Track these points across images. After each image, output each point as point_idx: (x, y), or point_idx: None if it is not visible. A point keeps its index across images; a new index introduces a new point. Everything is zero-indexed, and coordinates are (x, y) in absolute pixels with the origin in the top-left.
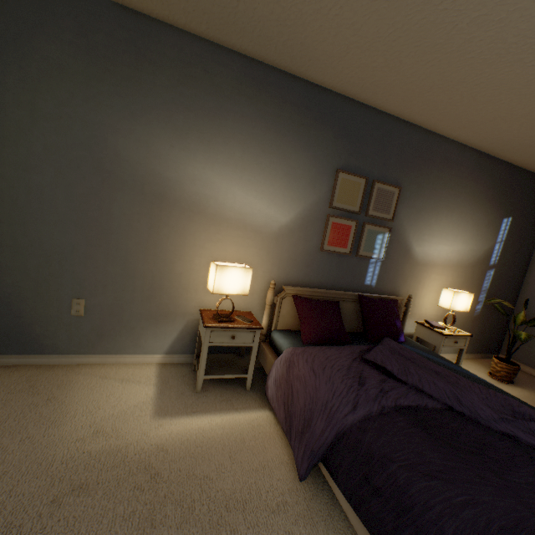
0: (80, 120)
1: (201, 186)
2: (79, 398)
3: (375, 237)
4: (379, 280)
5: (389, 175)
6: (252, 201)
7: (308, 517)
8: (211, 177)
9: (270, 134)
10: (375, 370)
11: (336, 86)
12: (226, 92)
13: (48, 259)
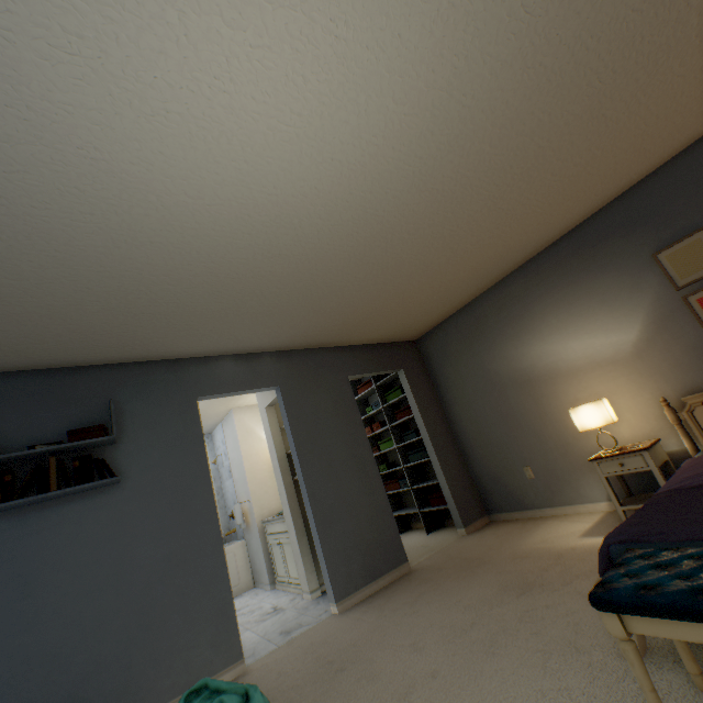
0: (475, 368)
1: (545, 359)
2: (541, 529)
3: None
4: None
5: None
6: (588, 342)
7: None
8: (547, 349)
9: (565, 290)
10: None
11: (584, 216)
12: (521, 295)
13: (500, 446)
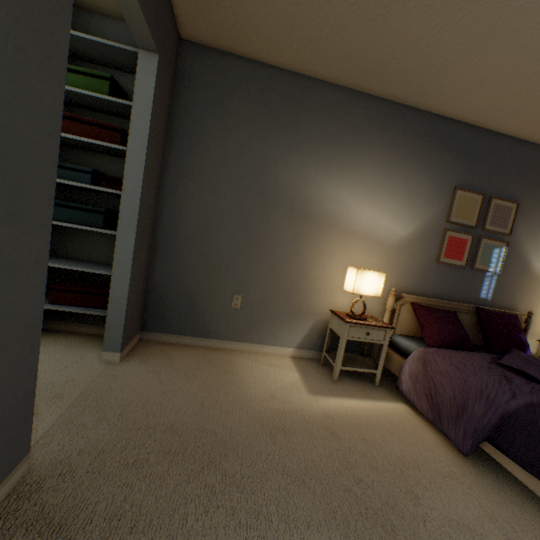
0: (254, 156)
1: (335, 204)
2: (246, 372)
3: (491, 251)
4: (494, 294)
5: (505, 192)
6: (376, 216)
7: (480, 487)
8: (344, 197)
9: (395, 159)
10: (515, 374)
11: (457, 114)
12: (361, 127)
13: (221, 262)
